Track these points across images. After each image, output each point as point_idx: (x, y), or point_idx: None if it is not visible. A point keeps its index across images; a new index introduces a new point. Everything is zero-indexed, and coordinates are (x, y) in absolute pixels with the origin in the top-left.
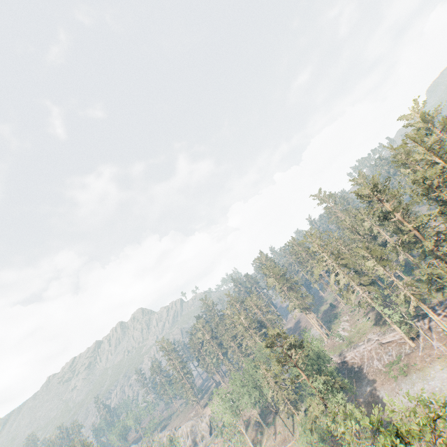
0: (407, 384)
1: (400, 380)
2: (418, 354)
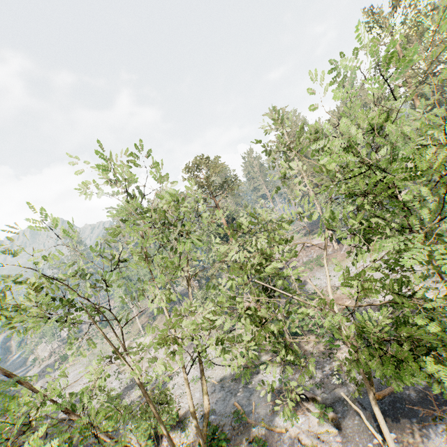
0: (322, 272)
1: (316, 270)
2: (339, 253)
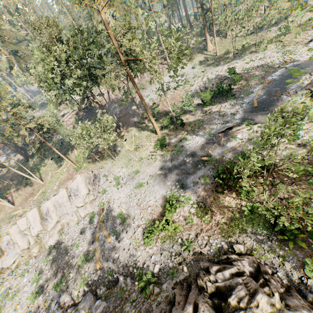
0: (147, 92)
1: (141, 92)
2: (146, 79)
